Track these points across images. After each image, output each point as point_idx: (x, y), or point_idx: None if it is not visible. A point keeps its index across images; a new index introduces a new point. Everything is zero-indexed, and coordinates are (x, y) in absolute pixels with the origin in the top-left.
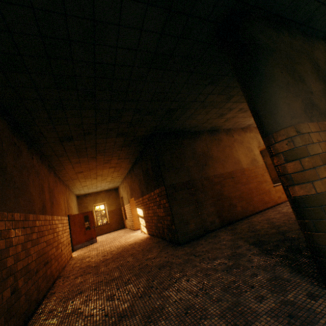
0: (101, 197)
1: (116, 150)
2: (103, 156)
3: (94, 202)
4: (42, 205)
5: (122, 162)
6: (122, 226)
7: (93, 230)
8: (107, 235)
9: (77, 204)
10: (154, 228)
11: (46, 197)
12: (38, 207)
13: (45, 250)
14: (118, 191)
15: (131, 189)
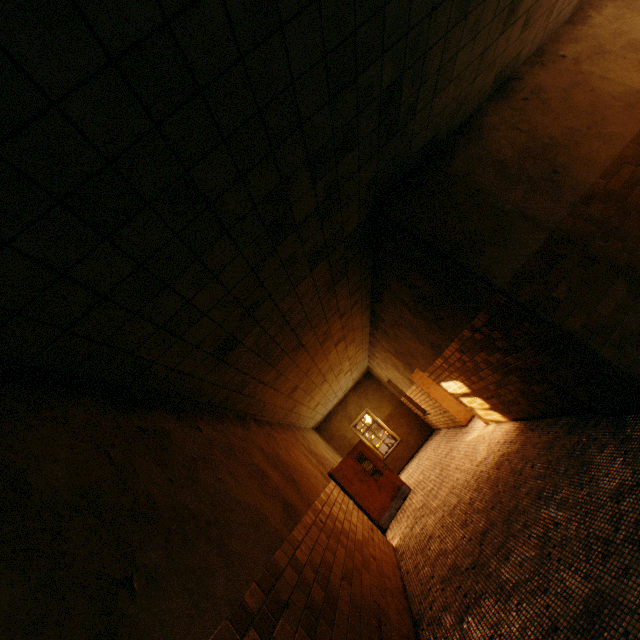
0: (353, 406)
1: (327, 301)
2: (311, 333)
3: (349, 420)
4: (280, 505)
5: (350, 318)
6: (427, 431)
7: (388, 473)
8: (415, 463)
9: (325, 443)
10: (525, 403)
11: (275, 483)
12: (278, 518)
13: (356, 600)
14: (372, 375)
15: (399, 357)
